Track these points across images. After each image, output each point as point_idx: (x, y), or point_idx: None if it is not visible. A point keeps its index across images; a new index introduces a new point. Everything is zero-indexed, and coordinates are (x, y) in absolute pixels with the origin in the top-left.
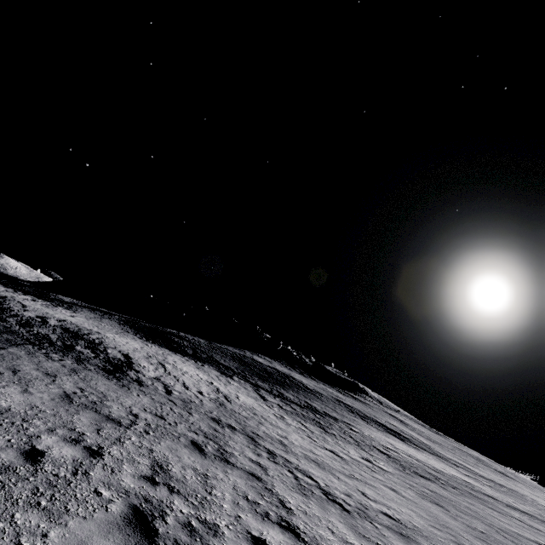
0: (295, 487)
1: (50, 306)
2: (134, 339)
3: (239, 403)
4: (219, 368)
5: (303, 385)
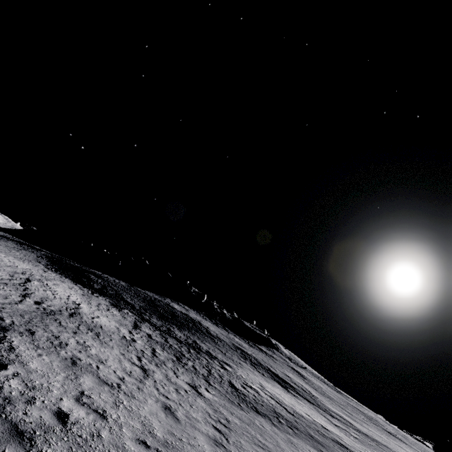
0: None
1: None
2: (35, 265)
3: (86, 320)
4: (117, 302)
5: (207, 330)
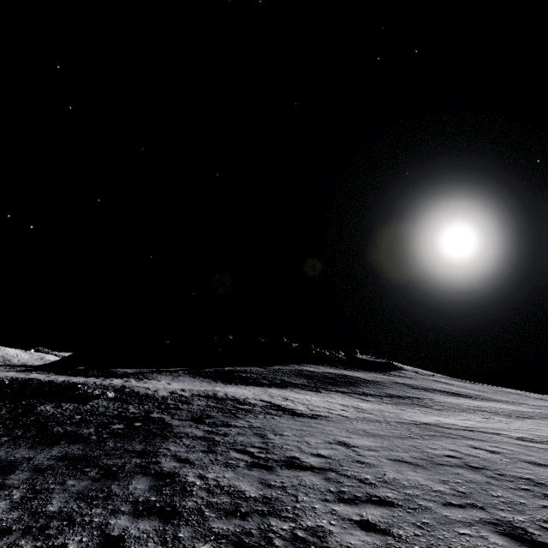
0: (519, 440)
1: (143, 382)
2: (227, 386)
3: (368, 408)
4: (300, 388)
5: (362, 379)
